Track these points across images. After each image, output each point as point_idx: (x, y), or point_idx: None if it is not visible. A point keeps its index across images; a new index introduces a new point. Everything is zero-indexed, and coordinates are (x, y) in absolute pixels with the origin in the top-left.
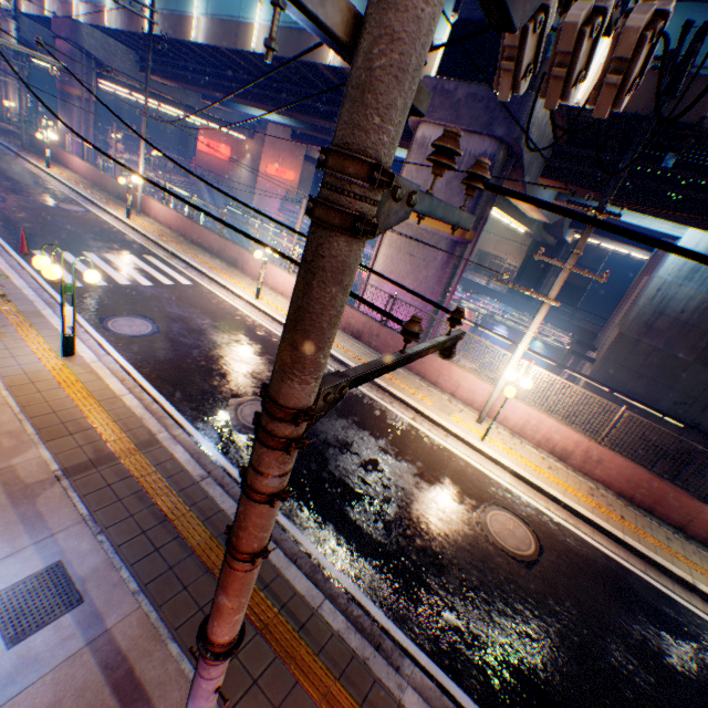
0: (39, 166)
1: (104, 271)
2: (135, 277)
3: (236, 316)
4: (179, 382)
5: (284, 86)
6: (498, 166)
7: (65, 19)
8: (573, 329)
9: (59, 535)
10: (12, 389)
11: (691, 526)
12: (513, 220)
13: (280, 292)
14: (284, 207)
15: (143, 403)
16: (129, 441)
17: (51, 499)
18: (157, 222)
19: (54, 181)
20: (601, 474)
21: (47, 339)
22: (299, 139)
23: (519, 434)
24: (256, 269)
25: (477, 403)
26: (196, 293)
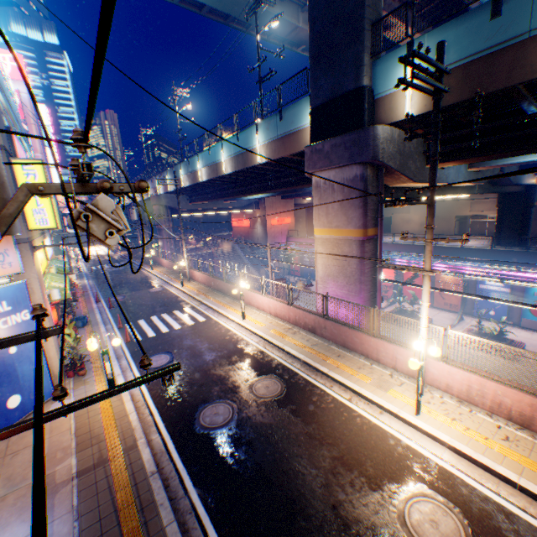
0: (148, 270)
1: (157, 326)
2: (173, 324)
3: (226, 336)
4: (171, 396)
5: (251, 181)
6: (370, 178)
7: (154, 196)
8: None
9: (56, 521)
10: (77, 418)
11: None
12: (439, 196)
13: (262, 309)
14: (288, 240)
15: (143, 416)
16: (120, 447)
17: (63, 494)
18: (198, 283)
19: (153, 276)
20: None
21: (107, 380)
22: (285, 197)
23: (467, 400)
24: (246, 297)
25: (416, 373)
26: (206, 326)
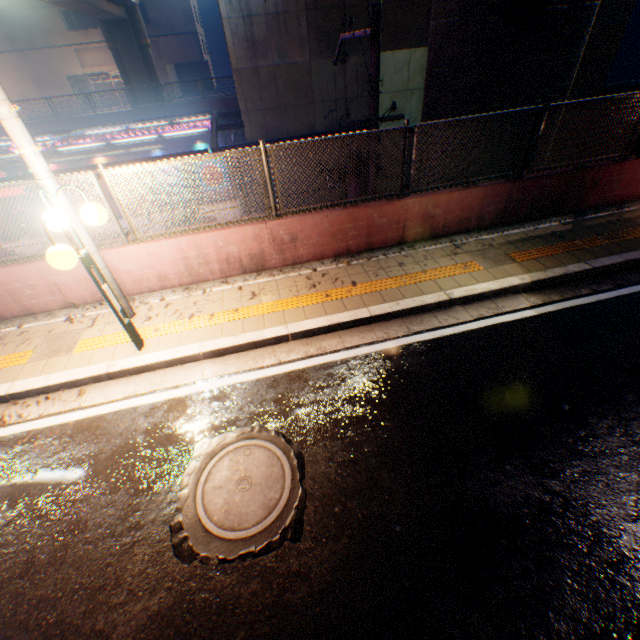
0: None
1: None
2: None
3: None
4: None
5: None
6: None
7: None
8: (216, 107)
9: None
10: None
11: (409, 231)
12: None
13: None
14: None
15: None
16: None
17: None
18: None
19: None
20: (307, 250)
21: None
22: None
23: (196, 281)
24: None
25: None
26: None
